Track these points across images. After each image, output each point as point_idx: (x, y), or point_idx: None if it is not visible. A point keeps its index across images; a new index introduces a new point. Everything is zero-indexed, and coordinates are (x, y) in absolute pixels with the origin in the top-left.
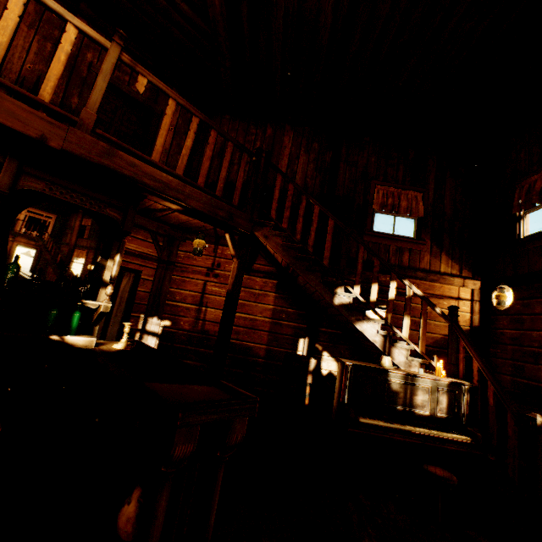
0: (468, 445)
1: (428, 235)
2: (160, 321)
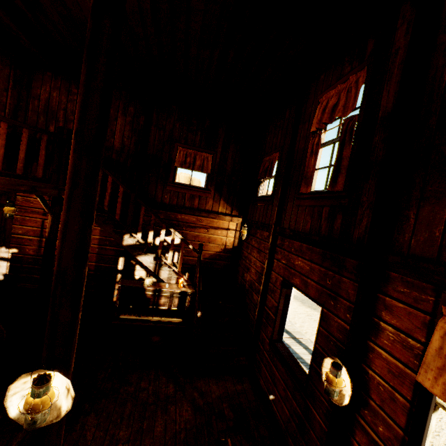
0: (180, 324)
1: (214, 186)
2: (8, 249)
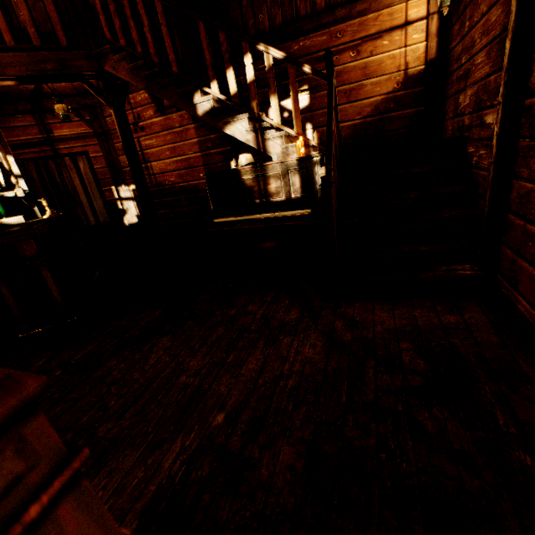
0: (307, 217)
1: None
2: (127, 187)
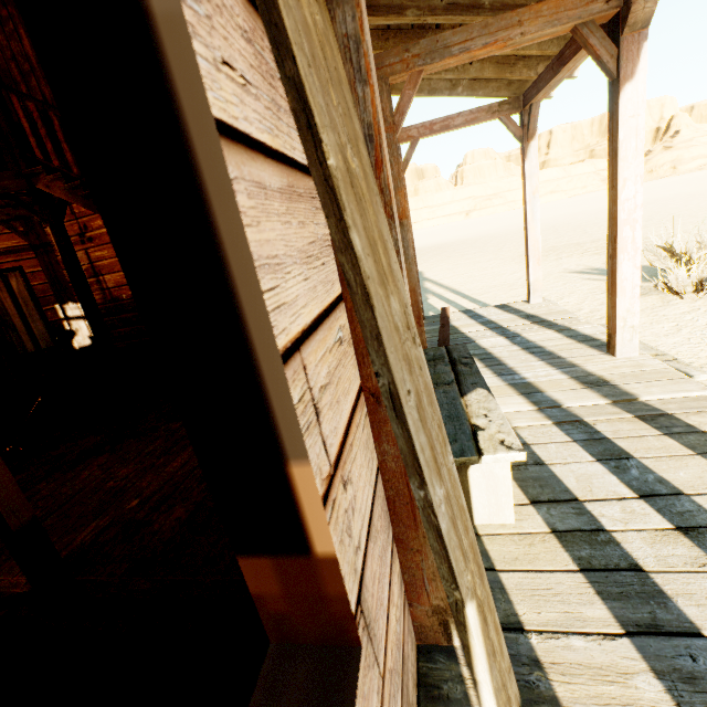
0: None
1: None
2: (76, 305)
